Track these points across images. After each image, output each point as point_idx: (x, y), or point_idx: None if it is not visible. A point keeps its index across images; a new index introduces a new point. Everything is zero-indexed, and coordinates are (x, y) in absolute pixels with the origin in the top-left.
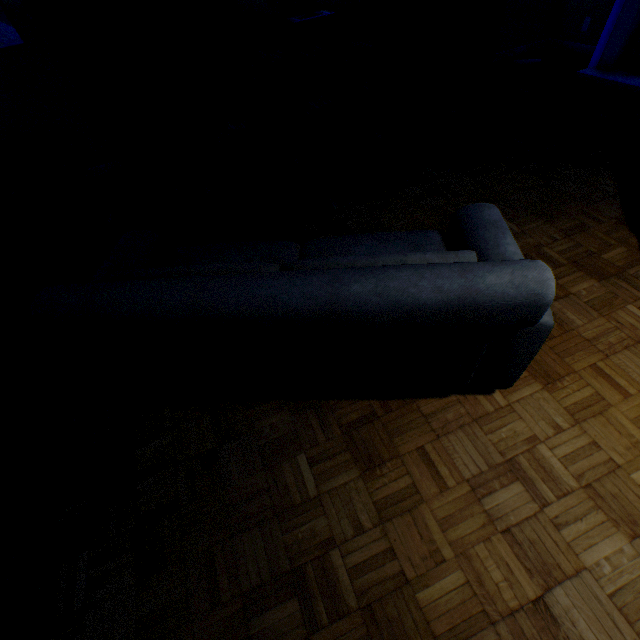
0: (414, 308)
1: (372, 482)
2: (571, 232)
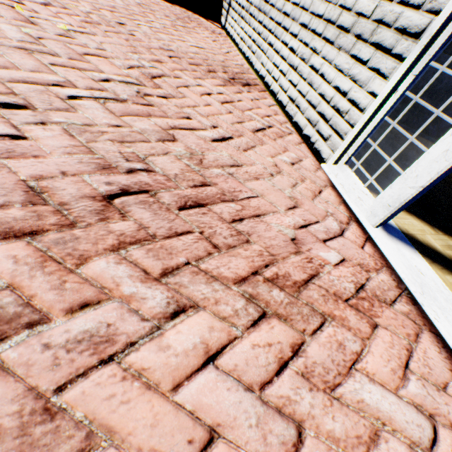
0: None
1: None
2: None
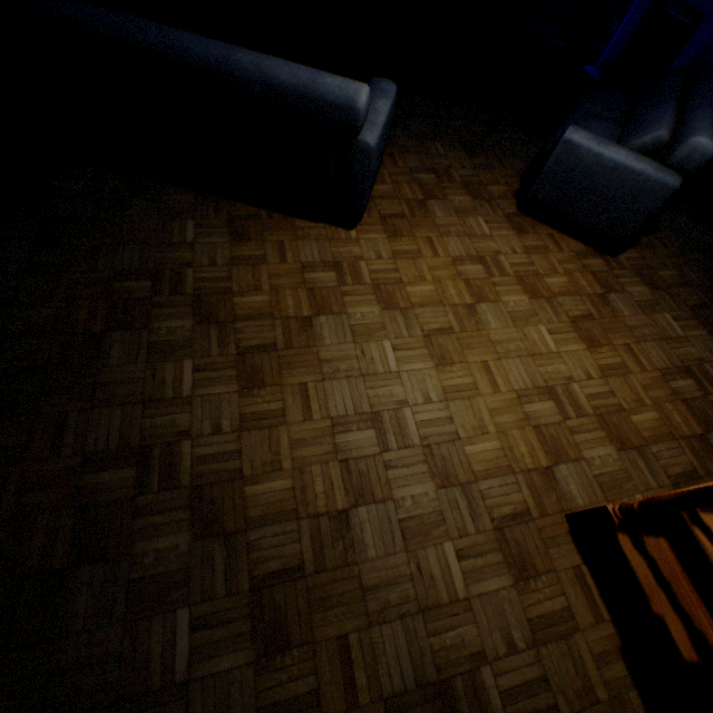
0: (276, 86)
1: (236, 247)
2: (480, 168)
